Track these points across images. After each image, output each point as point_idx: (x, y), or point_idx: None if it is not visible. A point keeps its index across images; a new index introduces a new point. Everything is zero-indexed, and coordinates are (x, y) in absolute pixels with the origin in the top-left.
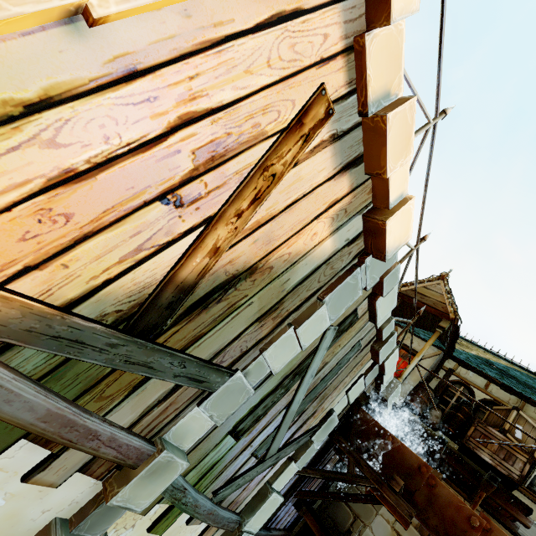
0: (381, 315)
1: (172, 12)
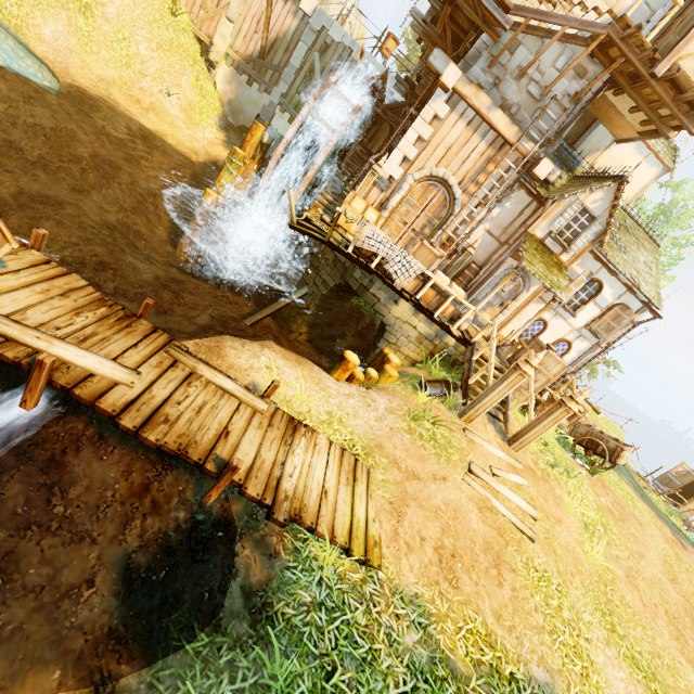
0: (337, 39)
1: (246, 8)
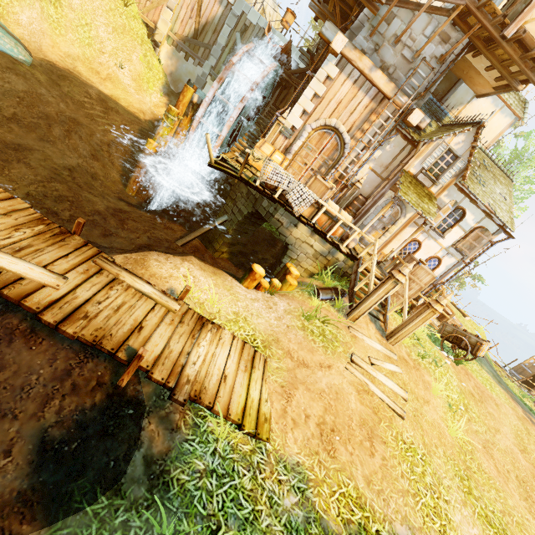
0: (254, 21)
1: None
